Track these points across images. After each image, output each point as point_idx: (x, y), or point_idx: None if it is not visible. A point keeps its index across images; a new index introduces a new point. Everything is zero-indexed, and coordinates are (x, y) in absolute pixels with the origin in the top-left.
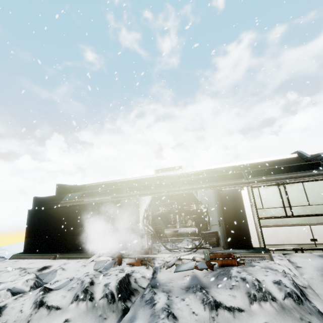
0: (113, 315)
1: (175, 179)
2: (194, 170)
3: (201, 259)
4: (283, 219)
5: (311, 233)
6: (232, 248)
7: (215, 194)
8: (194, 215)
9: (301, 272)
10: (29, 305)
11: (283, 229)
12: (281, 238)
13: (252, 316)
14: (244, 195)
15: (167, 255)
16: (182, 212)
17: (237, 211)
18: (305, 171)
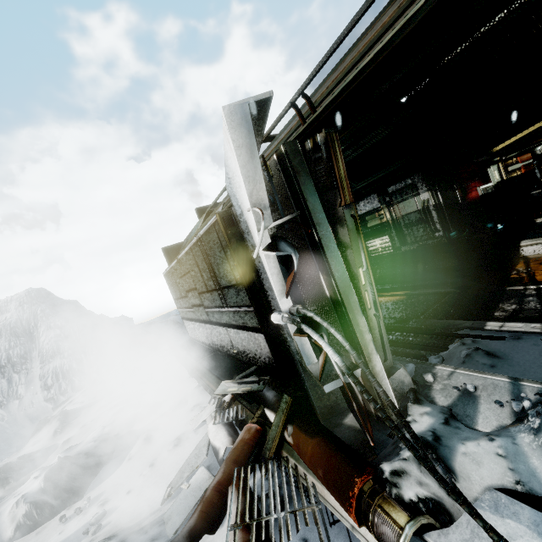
0: None
1: None
2: None
3: None
4: None
5: None
6: None
7: None
8: None
9: None
10: None
11: None
12: None
13: None
14: None
15: None
16: None
17: None
18: None
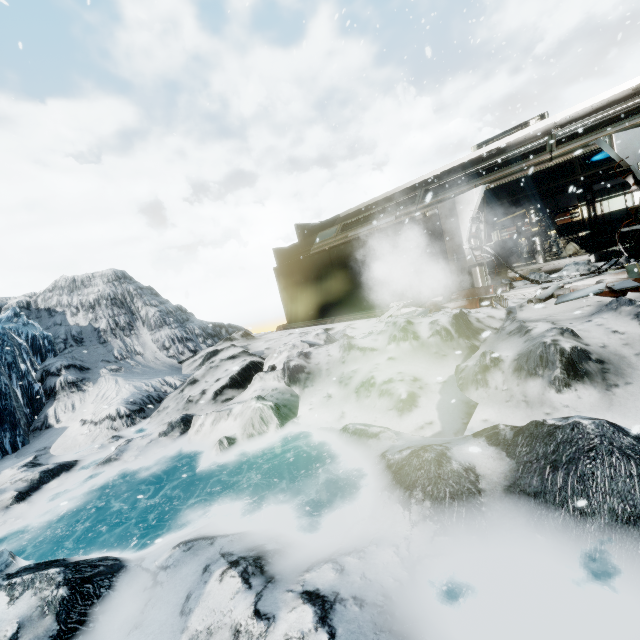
0: (455, 352)
1: (539, 139)
2: (590, 105)
3: (620, 278)
4: None
5: None
6: None
7: None
8: (583, 231)
9: None
10: (335, 350)
11: None
12: None
13: None
14: None
15: (532, 290)
16: (551, 228)
17: None
18: None
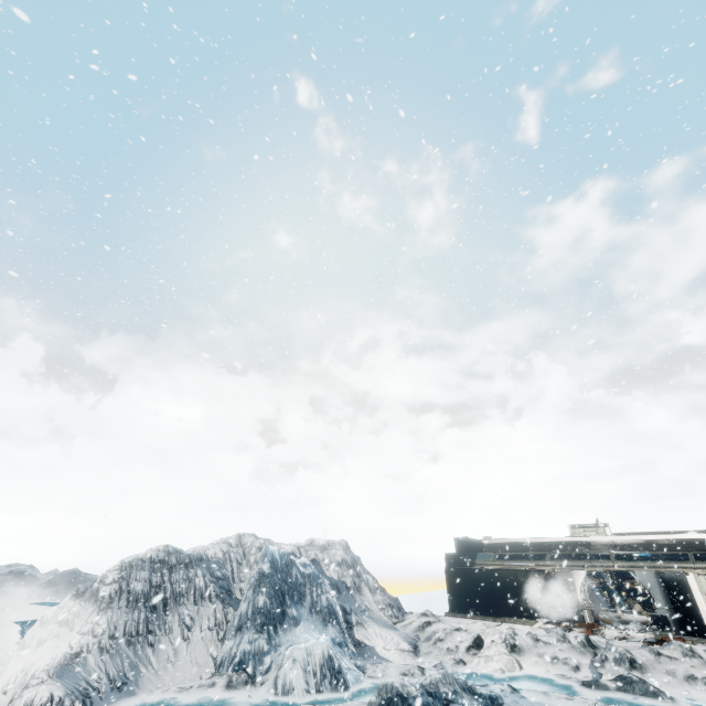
0: (588, 653)
1: (607, 552)
2: (627, 538)
3: (650, 636)
4: None
5: None
6: (687, 635)
7: (656, 576)
8: (643, 597)
9: None
10: (528, 639)
11: None
12: None
13: (683, 662)
14: (690, 581)
15: (615, 632)
16: (622, 589)
17: (686, 597)
18: None
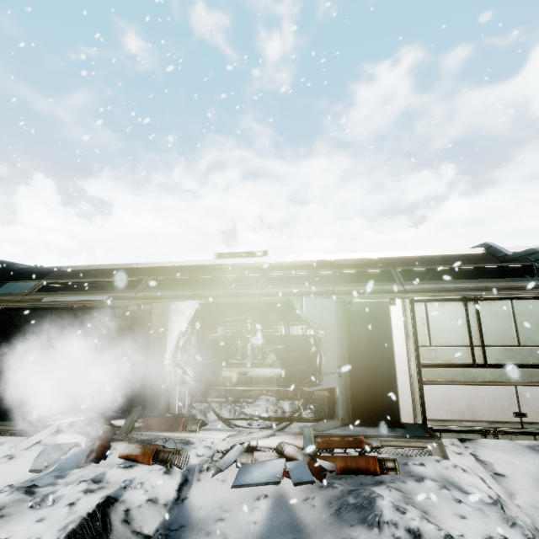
0: None
1: (256, 273)
2: (293, 260)
3: (298, 451)
4: (467, 370)
5: (516, 401)
6: (361, 423)
7: (337, 308)
8: (281, 345)
9: (509, 490)
10: None
11: (464, 390)
12: (460, 408)
13: None
14: (394, 315)
15: (221, 436)
16: (260, 338)
17: (378, 348)
18: (511, 279)
